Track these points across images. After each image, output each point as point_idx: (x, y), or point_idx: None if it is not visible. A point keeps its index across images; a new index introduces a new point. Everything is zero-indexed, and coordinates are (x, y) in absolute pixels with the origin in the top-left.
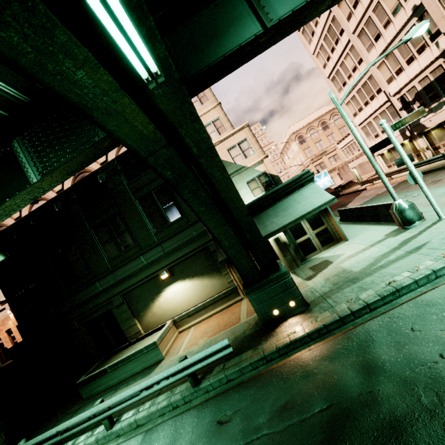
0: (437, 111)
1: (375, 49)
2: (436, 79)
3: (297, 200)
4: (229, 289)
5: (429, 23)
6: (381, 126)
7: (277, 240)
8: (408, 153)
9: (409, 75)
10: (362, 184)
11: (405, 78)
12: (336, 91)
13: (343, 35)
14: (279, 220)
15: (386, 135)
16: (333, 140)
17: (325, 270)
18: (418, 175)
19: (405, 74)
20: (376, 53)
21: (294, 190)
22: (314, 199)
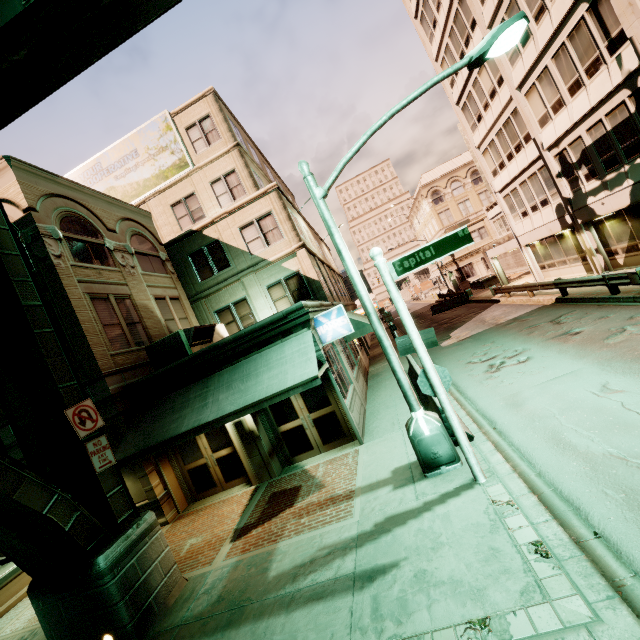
0: (615, 189)
1: (522, 59)
2: (615, 128)
3: (270, 362)
4: (146, 503)
5: (526, 22)
6: (531, 199)
7: (240, 425)
8: (569, 251)
9: (573, 115)
10: (494, 292)
11: (565, 121)
12: (469, 129)
13: (476, 29)
14: (225, 400)
15: (538, 216)
16: (487, 201)
17: (268, 522)
18: (436, 381)
19: (567, 113)
20: (523, 69)
21: (274, 340)
22: (292, 367)
